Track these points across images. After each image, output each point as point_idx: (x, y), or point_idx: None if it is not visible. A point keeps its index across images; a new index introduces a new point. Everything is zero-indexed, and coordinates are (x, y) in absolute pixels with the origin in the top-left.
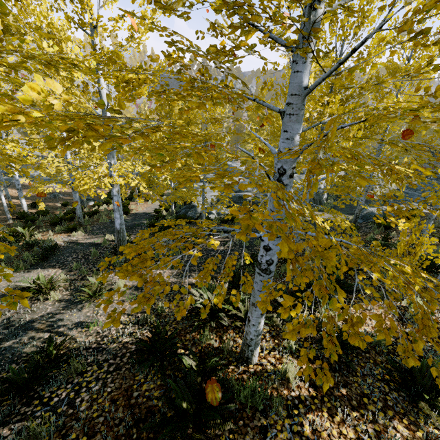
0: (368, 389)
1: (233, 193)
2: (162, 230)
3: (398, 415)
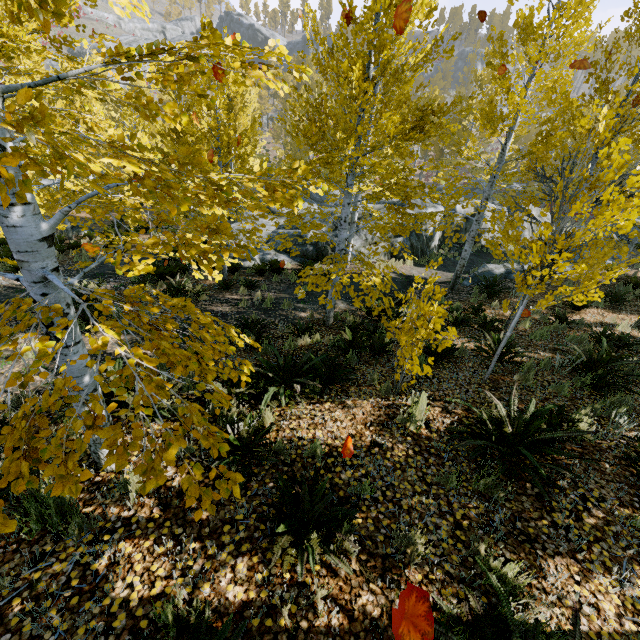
0: (245, 514)
1: (292, 230)
2: (157, 278)
3: (257, 550)
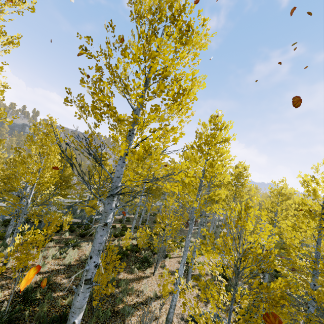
0: None
1: None
2: None
3: None
